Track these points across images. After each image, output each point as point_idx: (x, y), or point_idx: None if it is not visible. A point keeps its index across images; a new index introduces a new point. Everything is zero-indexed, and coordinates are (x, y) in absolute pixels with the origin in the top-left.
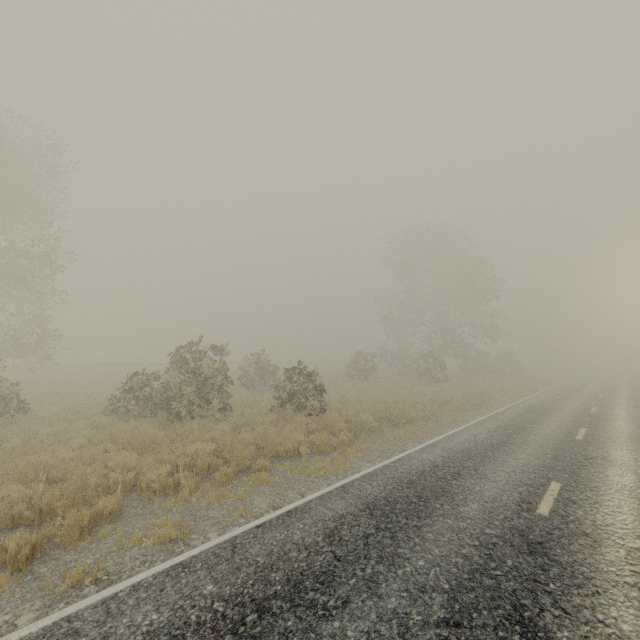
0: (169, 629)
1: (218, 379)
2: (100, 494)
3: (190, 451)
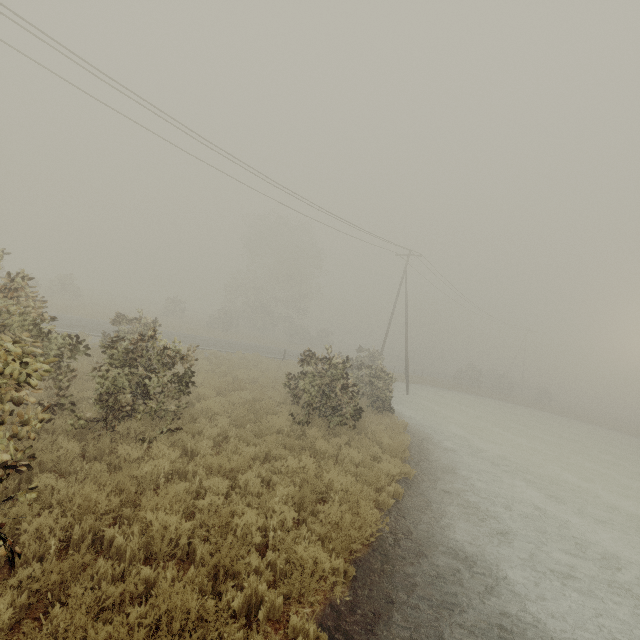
0: None
1: None
2: None
3: None
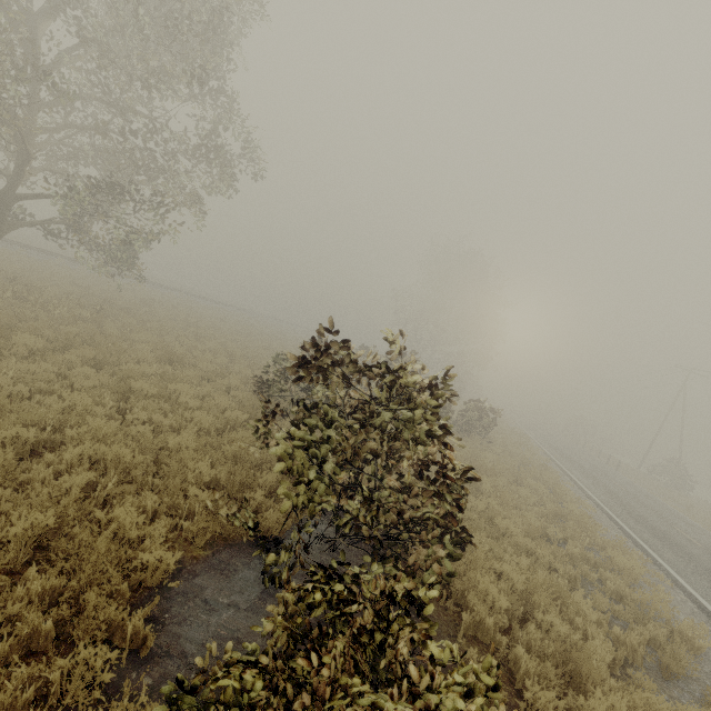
0: None
1: None
2: (557, 521)
3: (541, 487)
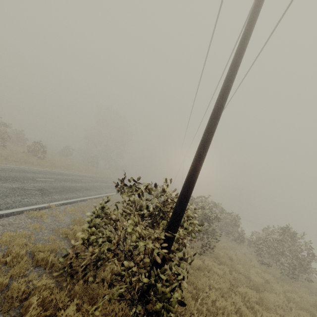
0: (12, 169)
1: (5, 135)
2: None
3: None
